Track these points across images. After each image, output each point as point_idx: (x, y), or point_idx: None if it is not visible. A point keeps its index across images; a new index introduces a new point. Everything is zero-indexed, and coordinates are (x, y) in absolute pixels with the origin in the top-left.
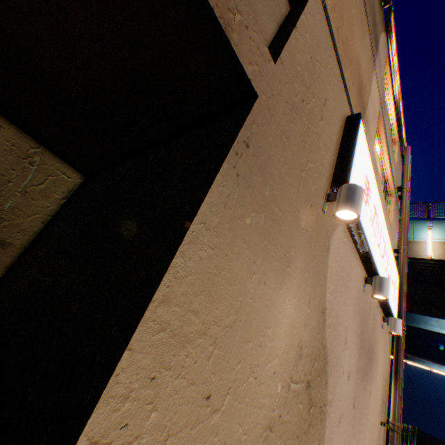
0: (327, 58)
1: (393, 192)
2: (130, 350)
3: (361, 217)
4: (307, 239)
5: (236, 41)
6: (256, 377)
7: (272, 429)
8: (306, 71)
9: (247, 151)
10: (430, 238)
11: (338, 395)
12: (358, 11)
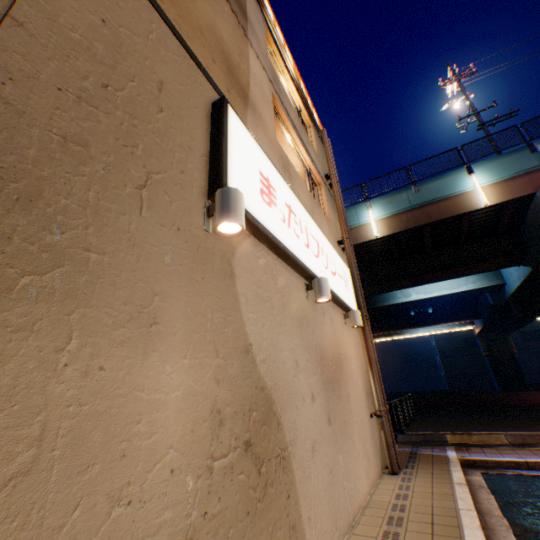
0: (147, 24)
1: (322, 181)
2: None
3: (266, 222)
4: (186, 275)
5: None
6: (133, 500)
7: (196, 538)
8: (99, 42)
9: None
10: (372, 218)
11: (303, 425)
12: None
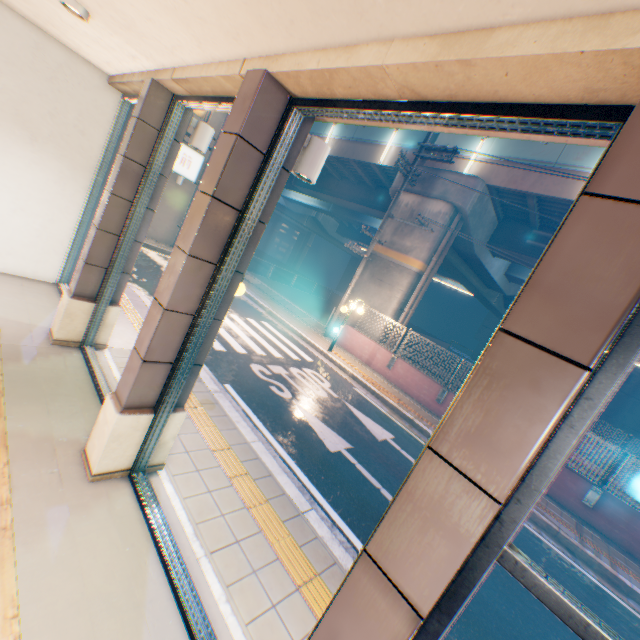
0: None
1: None
2: None
3: None
4: None
5: None
6: None
7: None
8: None
9: None
10: (329, 136)
11: None
12: None
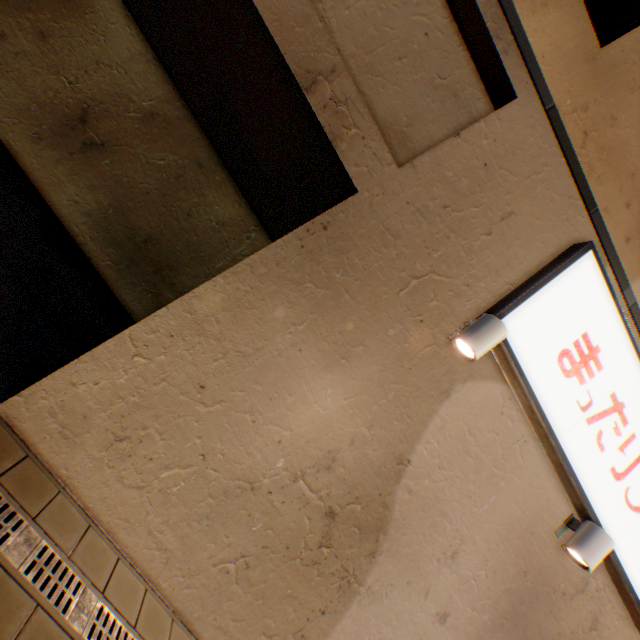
0: (537, 167)
1: None
2: (168, 309)
3: (537, 384)
4: (397, 353)
5: (343, 149)
6: (256, 422)
7: (255, 492)
8: (466, 178)
9: (324, 232)
10: None
11: (398, 608)
12: None
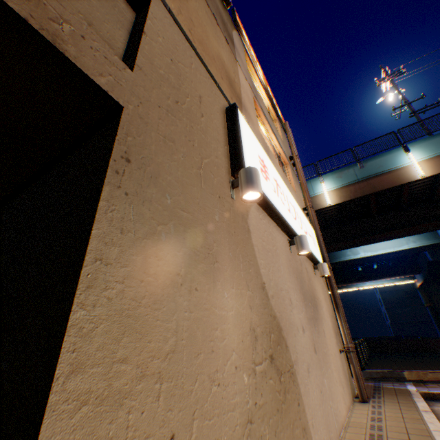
0: (189, 58)
1: (288, 162)
2: None
3: (266, 192)
4: (226, 229)
5: (73, 53)
6: (220, 383)
7: (253, 420)
8: (171, 74)
9: (130, 165)
10: (325, 190)
11: (300, 350)
12: (205, 13)
